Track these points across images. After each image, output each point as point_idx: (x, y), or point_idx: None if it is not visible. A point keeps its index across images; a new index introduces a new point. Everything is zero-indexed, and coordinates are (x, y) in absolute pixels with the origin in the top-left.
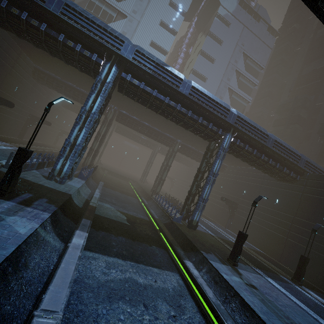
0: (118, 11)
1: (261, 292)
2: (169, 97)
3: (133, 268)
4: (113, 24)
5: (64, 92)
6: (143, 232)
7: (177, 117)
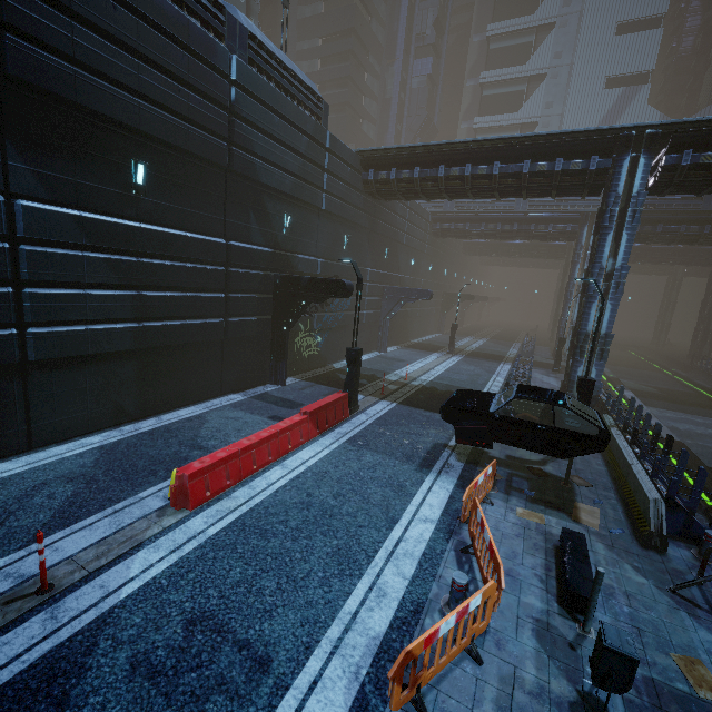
0: (528, 77)
1: None
2: (685, 224)
3: (687, 415)
4: (526, 104)
5: (501, 255)
6: (689, 400)
7: (708, 241)
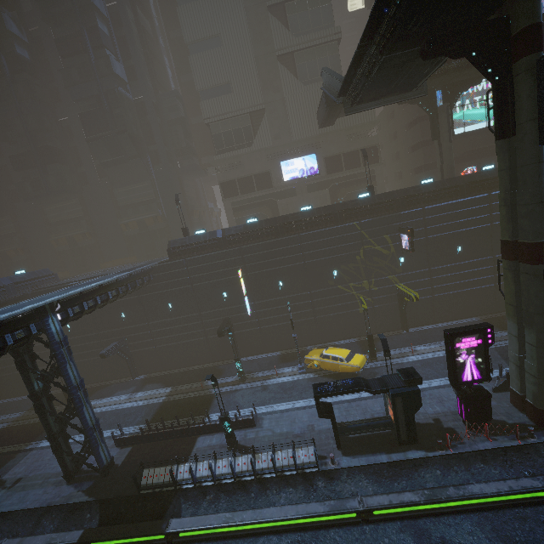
0: None
1: (26, 477)
2: None
3: None
4: None
5: None
6: None
7: None
